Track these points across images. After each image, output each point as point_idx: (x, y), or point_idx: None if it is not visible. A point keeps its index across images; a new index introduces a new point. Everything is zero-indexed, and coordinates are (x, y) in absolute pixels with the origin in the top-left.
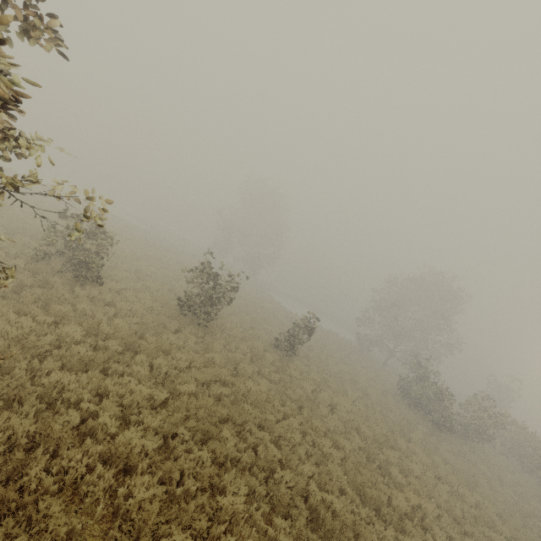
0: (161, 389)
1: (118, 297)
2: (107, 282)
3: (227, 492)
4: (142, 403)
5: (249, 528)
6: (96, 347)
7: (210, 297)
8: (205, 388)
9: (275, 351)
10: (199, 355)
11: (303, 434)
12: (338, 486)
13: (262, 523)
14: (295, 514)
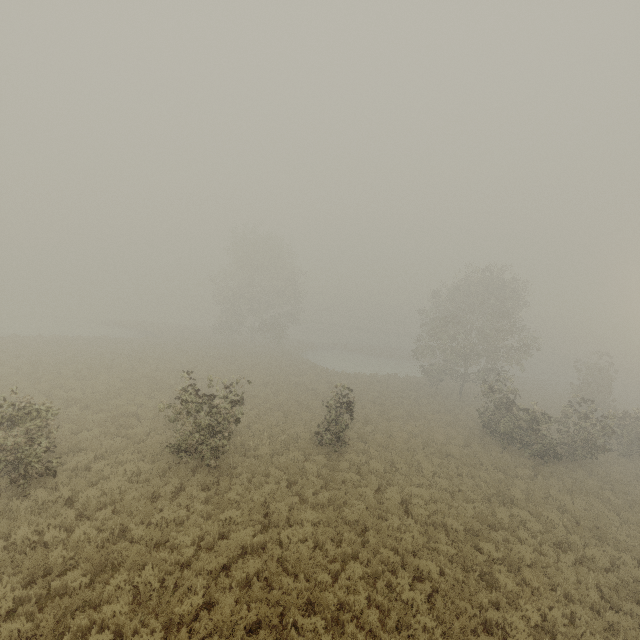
0: (154, 622)
1: (82, 484)
2: (69, 460)
3: None
4: None
5: None
6: (49, 593)
7: (209, 427)
8: (224, 578)
9: (320, 449)
10: (211, 521)
11: (375, 575)
12: None
13: None
14: None
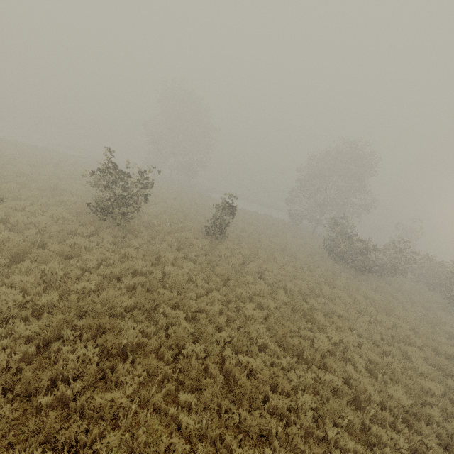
0: (53, 293)
1: (14, 213)
2: (9, 202)
3: (104, 389)
4: (12, 313)
5: (149, 413)
6: None
7: (122, 198)
8: (115, 282)
9: (206, 237)
10: (114, 253)
11: (229, 303)
12: (260, 343)
13: (162, 405)
14: (207, 383)
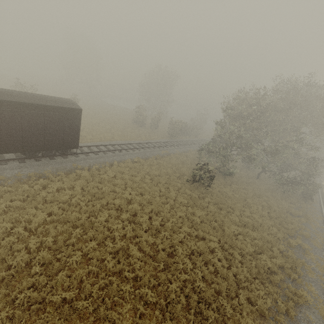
0: None
1: None
2: None
3: None
4: None
5: None
6: None
7: None
8: None
9: None
10: None
11: None
12: None
13: None
14: None
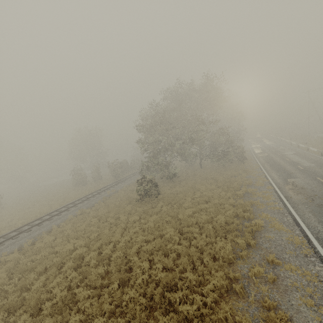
0: None
1: None
2: None
3: None
4: None
5: None
6: None
7: None
8: None
9: None
10: None
11: None
12: None
13: None
14: None
